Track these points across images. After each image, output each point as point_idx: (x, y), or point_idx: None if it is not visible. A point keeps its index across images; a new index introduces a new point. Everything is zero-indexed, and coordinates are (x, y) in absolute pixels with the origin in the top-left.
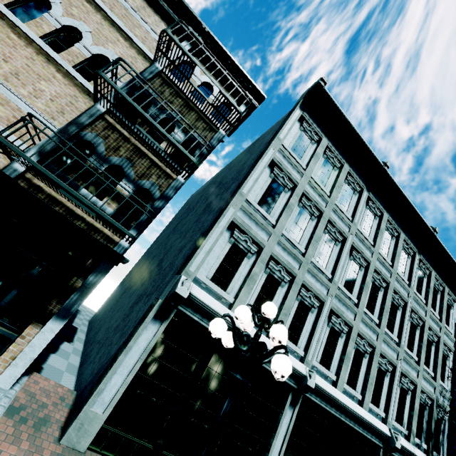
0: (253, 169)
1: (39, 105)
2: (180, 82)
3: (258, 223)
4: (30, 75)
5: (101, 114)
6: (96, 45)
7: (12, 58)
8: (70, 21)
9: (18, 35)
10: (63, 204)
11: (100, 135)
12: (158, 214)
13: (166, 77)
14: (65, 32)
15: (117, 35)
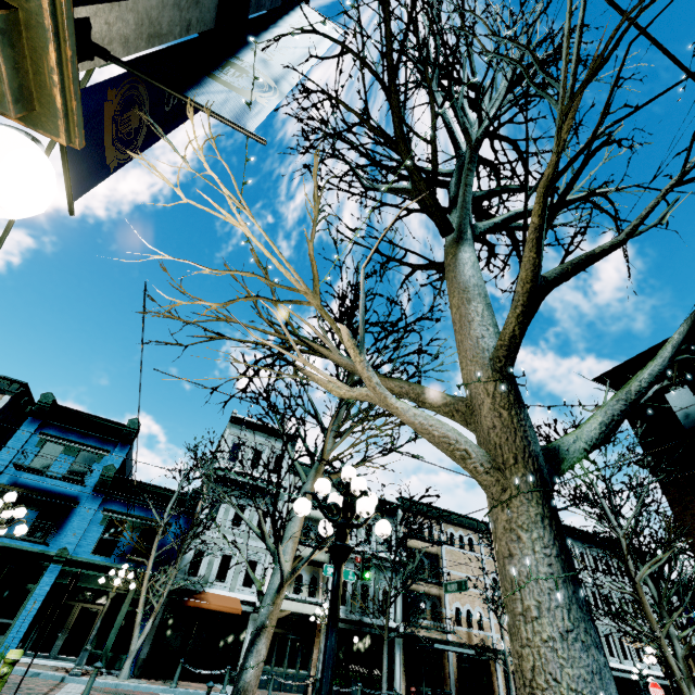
0: None
1: None
2: None
3: None
4: None
5: None
6: None
7: None
8: None
9: None
10: None
11: None
12: None
13: None
14: None
15: None
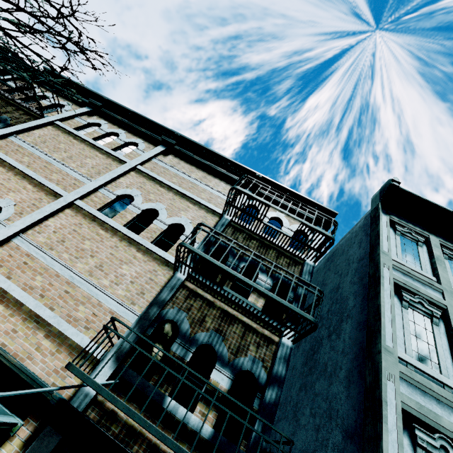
0: (378, 303)
1: (119, 291)
2: (252, 225)
3: (439, 399)
4: (113, 263)
5: (181, 282)
6: (170, 216)
7: (98, 251)
8: (148, 204)
9: (106, 230)
10: (142, 435)
11: (182, 308)
12: (274, 414)
13: (235, 224)
14: (144, 214)
15: (187, 203)
